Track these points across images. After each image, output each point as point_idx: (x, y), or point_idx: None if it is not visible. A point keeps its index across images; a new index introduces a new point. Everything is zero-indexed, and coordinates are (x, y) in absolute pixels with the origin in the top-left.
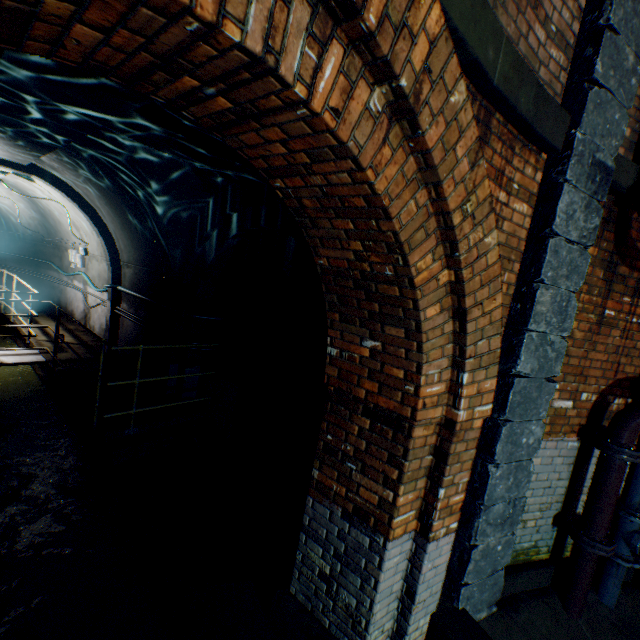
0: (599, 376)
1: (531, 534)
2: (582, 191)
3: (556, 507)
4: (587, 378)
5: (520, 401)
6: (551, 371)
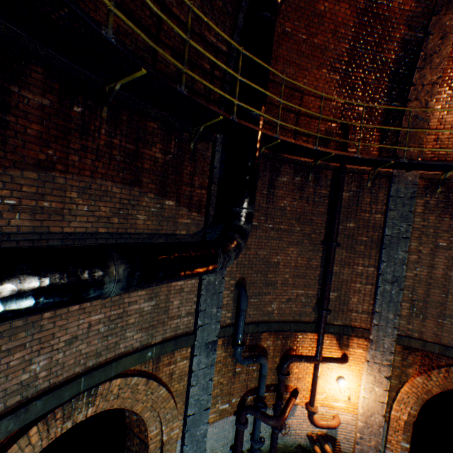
0: (239, 391)
1: None
2: (204, 353)
3: (230, 442)
4: (234, 393)
5: (192, 422)
6: (206, 406)
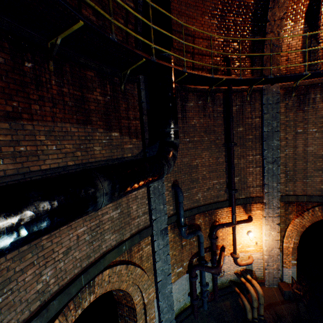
0: (187, 257)
1: (183, 302)
2: (160, 238)
3: (188, 291)
4: (184, 259)
5: (162, 285)
6: (168, 272)
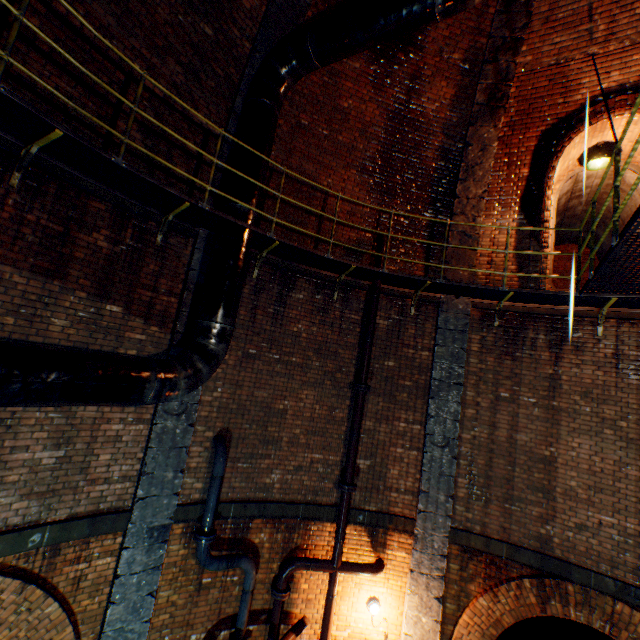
0: (206, 619)
1: None
2: (143, 545)
3: None
4: (195, 624)
5: None
6: None
